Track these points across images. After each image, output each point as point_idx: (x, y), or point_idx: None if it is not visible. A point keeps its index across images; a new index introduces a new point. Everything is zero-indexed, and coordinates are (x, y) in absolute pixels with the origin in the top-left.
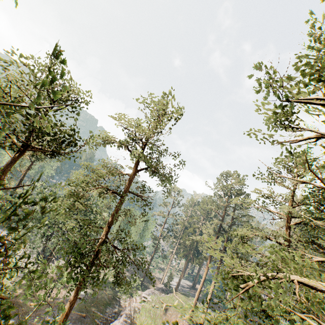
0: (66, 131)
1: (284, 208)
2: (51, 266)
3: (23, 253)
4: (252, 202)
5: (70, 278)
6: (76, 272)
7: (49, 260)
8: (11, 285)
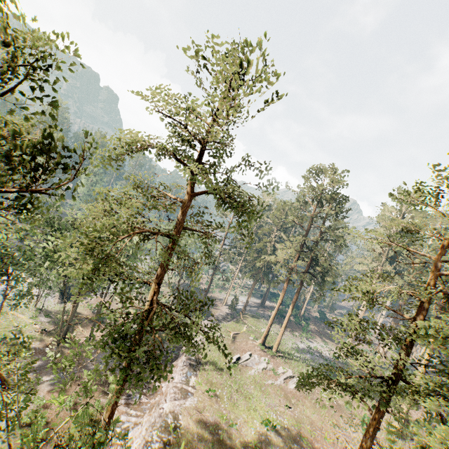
0: (32, 146)
1: (387, 211)
2: (82, 303)
3: (39, 291)
4: (378, 236)
5: (114, 379)
6: (121, 368)
7: (77, 303)
8: (37, 334)
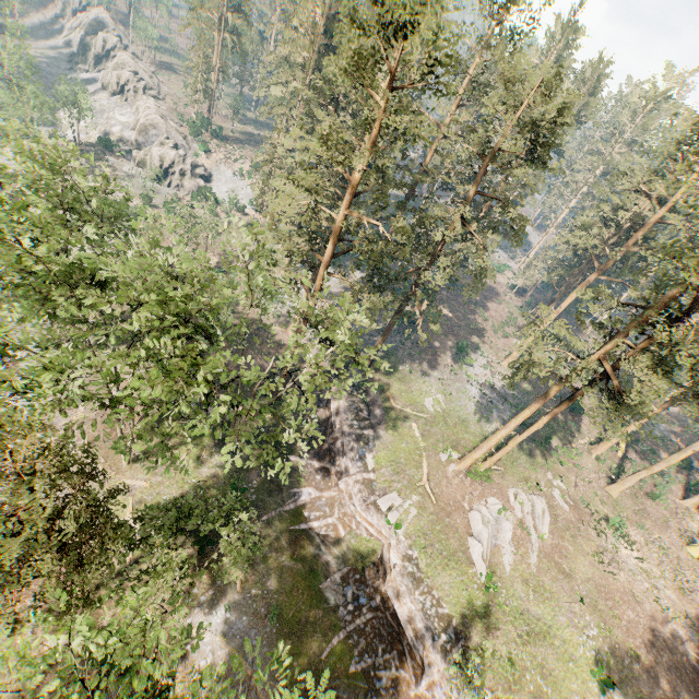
0: None
1: None
2: None
3: None
4: None
5: None
6: None
7: None
8: None
